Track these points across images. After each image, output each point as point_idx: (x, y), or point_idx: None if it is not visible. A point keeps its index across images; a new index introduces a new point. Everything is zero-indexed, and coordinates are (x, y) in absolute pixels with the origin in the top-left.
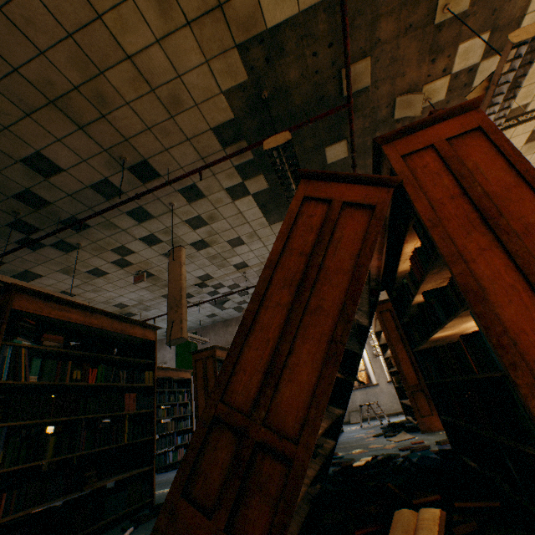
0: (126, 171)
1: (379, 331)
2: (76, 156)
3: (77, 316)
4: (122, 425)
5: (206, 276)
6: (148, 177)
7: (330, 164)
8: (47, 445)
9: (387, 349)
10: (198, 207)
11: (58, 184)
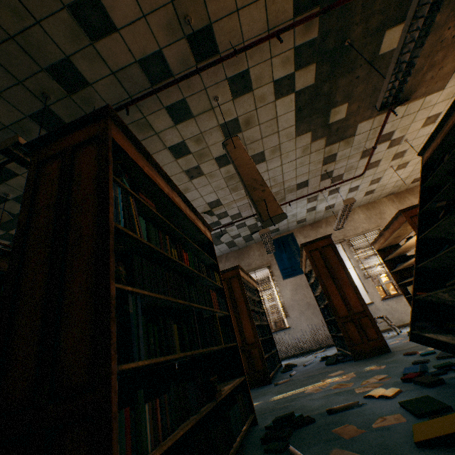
0: (184, 41)
1: (380, 249)
2: (136, 7)
3: (162, 184)
4: (214, 326)
5: (216, 202)
6: (204, 54)
7: (380, 56)
8: (172, 334)
9: (392, 264)
10: (239, 106)
11: (104, 53)
